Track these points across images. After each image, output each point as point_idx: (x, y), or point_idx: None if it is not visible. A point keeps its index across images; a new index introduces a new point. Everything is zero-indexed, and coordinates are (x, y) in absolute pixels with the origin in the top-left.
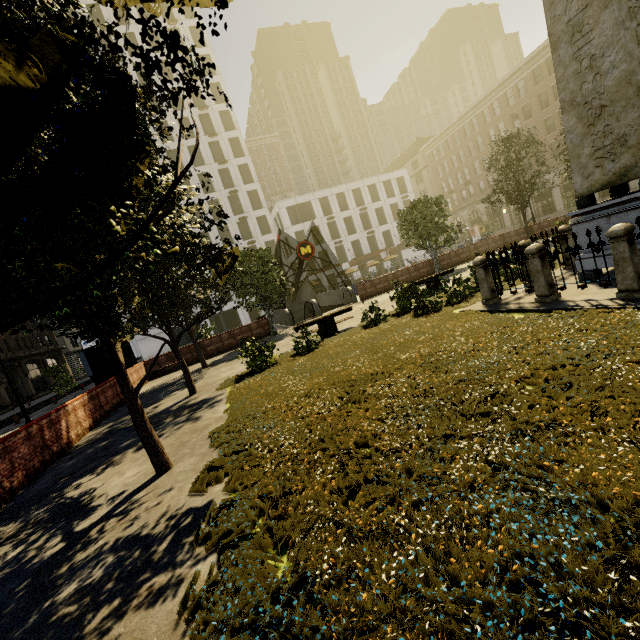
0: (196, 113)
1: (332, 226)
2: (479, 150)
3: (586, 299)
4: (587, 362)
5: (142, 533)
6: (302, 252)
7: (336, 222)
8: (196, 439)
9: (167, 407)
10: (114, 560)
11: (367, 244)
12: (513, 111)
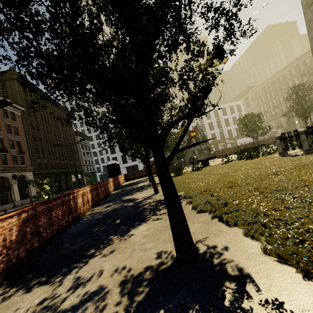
0: None
1: (202, 126)
2: (282, 91)
3: None
4: None
5: (161, 199)
6: (191, 135)
7: (204, 124)
8: None
9: (142, 185)
10: (156, 202)
11: (219, 135)
12: (302, 72)
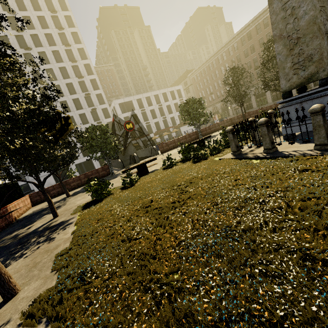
0: (63, 48)
1: (144, 114)
2: (216, 77)
3: (294, 150)
4: (324, 194)
5: None
6: (127, 127)
7: (146, 112)
8: (46, 260)
9: (36, 228)
10: None
11: (163, 124)
12: (232, 58)
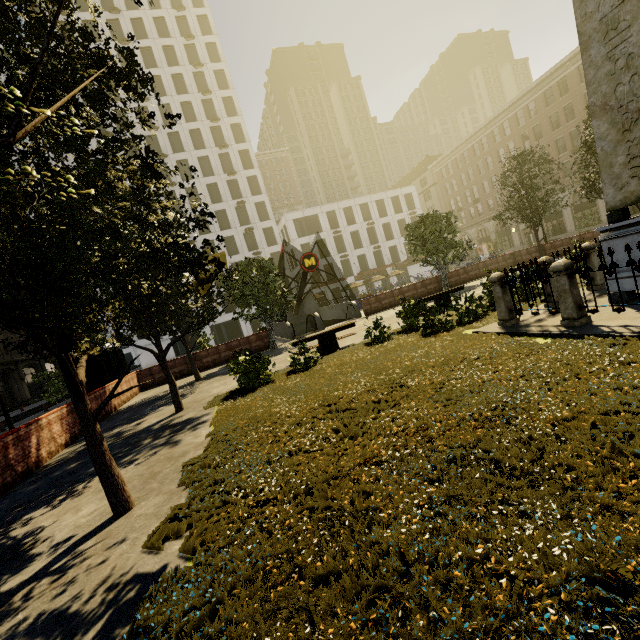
0: (208, 125)
1: (338, 240)
2: (488, 169)
3: (623, 324)
4: None
5: (71, 609)
6: (306, 264)
7: (343, 236)
8: (169, 470)
9: (149, 425)
10: None
11: (373, 259)
12: (523, 131)
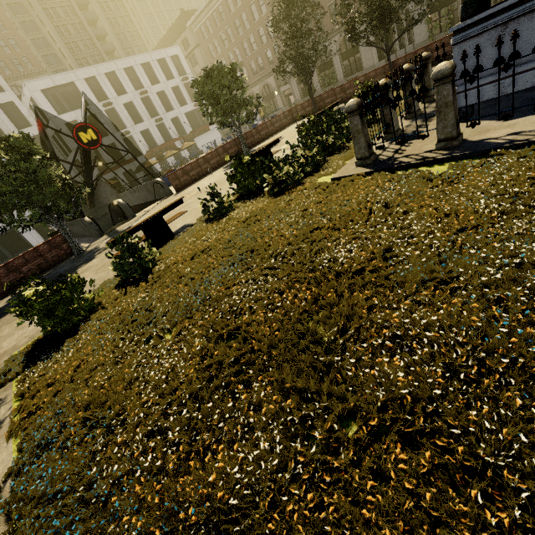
0: None
1: (112, 114)
2: (245, 28)
3: (511, 133)
4: None
5: None
6: (83, 139)
7: (116, 109)
8: None
9: None
10: None
11: (159, 133)
12: None
